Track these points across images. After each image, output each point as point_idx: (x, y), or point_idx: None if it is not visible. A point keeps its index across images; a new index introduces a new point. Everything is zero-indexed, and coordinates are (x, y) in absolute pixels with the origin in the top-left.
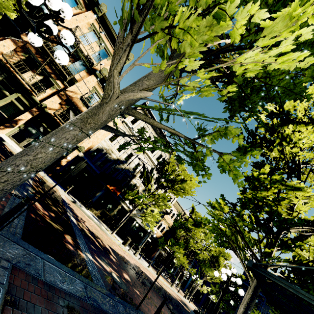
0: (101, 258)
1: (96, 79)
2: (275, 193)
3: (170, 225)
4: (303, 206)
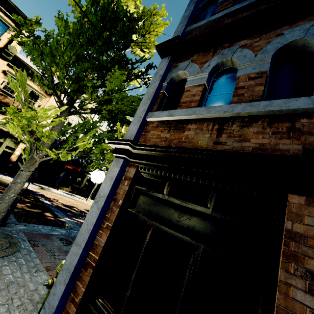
0: (78, 218)
1: (7, 61)
2: None
3: None
4: None
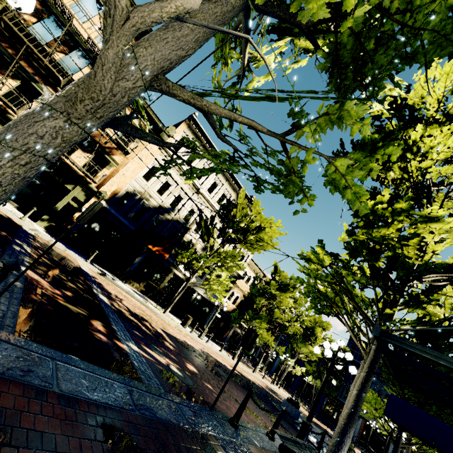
0: (152, 347)
1: None
2: (398, 229)
3: (246, 293)
4: (440, 245)
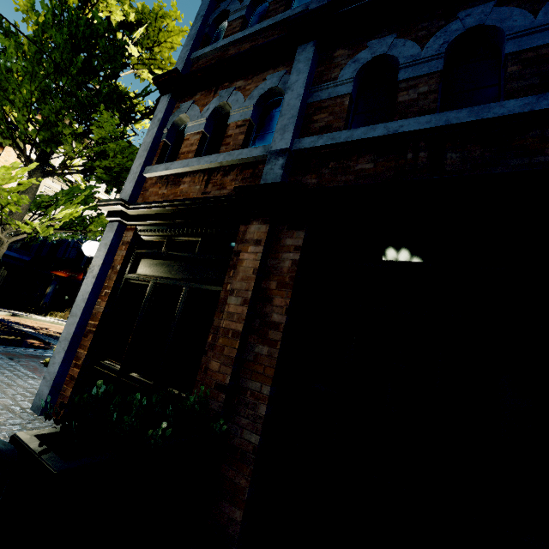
0: None
1: None
2: None
3: None
4: None
